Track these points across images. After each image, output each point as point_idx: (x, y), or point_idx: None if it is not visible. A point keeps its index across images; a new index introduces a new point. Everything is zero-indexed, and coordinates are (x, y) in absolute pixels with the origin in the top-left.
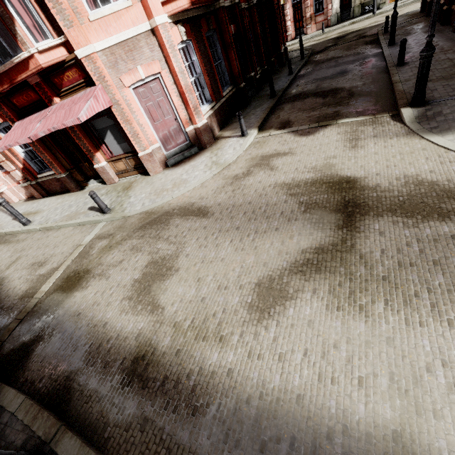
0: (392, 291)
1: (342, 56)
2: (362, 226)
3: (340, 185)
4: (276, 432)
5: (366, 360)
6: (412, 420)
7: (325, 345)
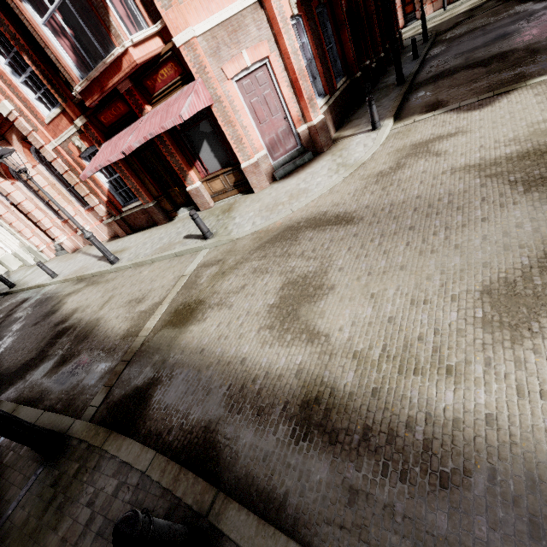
0: None
1: (489, 23)
2: None
3: None
4: None
5: None
6: None
7: None
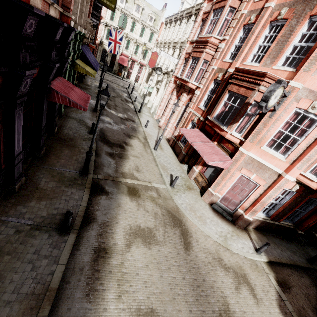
0: None
1: None
2: None
3: None
4: None
5: None
6: None
7: None
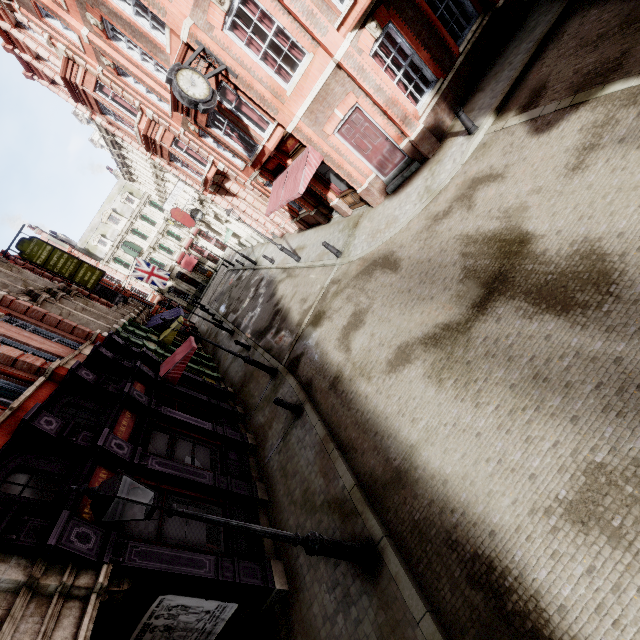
0: (464, 374)
1: None
2: (490, 308)
3: (510, 248)
4: (372, 428)
5: (422, 410)
6: (421, 442)
7: (410, 396)
